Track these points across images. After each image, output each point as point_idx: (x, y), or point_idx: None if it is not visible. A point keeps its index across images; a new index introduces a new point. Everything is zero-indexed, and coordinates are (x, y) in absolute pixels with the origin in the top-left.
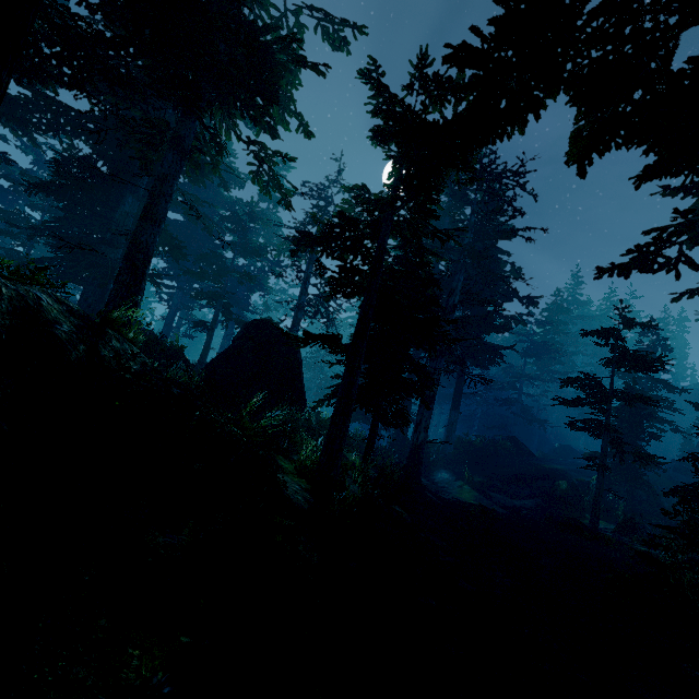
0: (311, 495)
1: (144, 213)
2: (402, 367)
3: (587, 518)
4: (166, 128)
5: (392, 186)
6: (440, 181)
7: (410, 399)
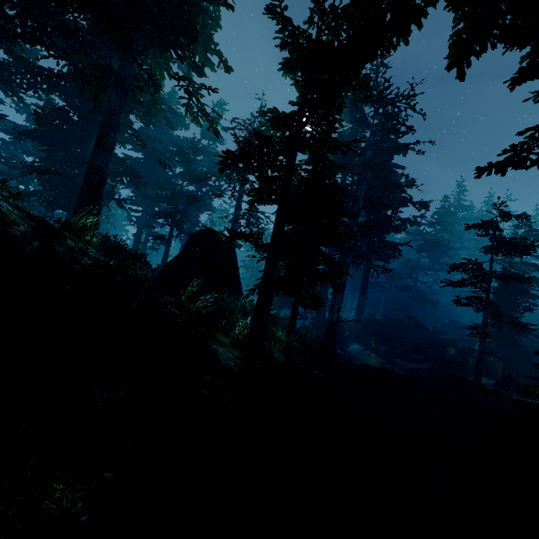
0: (242, 361)
1: (97, 142)
2: (317, 261)
3: (471, 376)
4: (111, 71)
5: (296, 102)
6: (340, 102)
7: (326, 288)
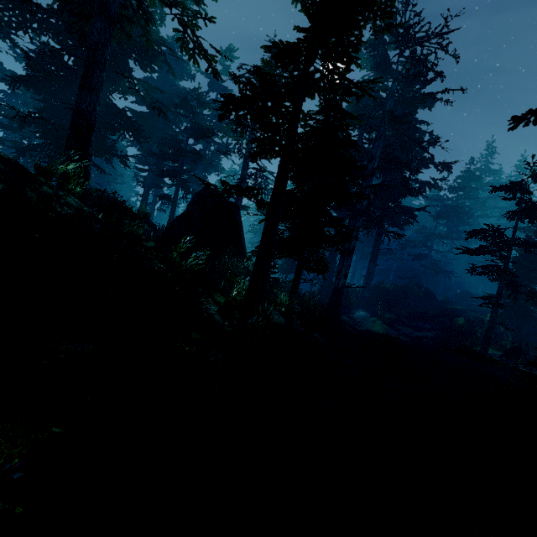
0: (238, 322)
1: (82, 82)
2: (324, 224)
3: (478, 346)
4: None
5: (302, 28)
6: (358, 34)
7: (335, 254)
